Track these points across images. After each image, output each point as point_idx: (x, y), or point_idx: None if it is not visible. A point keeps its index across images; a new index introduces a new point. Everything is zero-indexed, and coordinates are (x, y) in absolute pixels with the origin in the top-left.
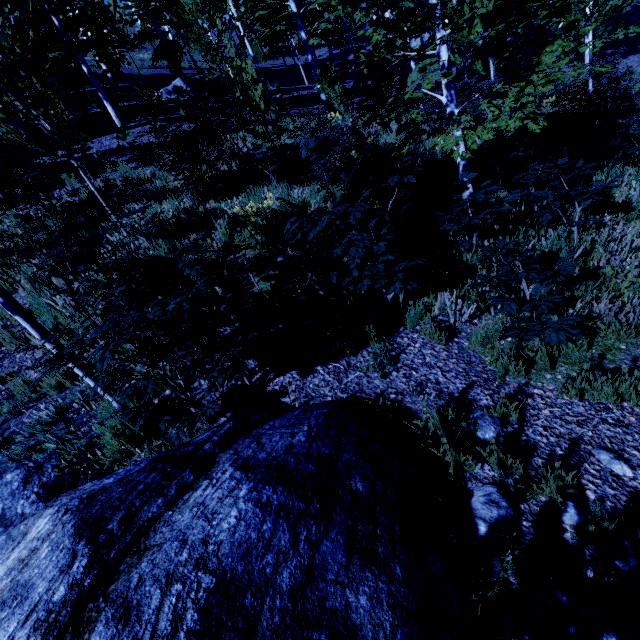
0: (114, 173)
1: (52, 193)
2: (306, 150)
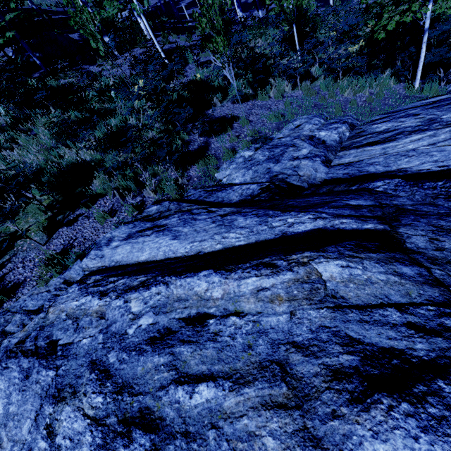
0: (204, 57)
1: (187, 68)
2: (347, 27)
